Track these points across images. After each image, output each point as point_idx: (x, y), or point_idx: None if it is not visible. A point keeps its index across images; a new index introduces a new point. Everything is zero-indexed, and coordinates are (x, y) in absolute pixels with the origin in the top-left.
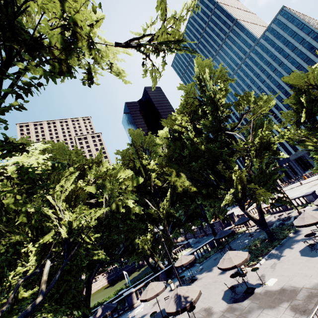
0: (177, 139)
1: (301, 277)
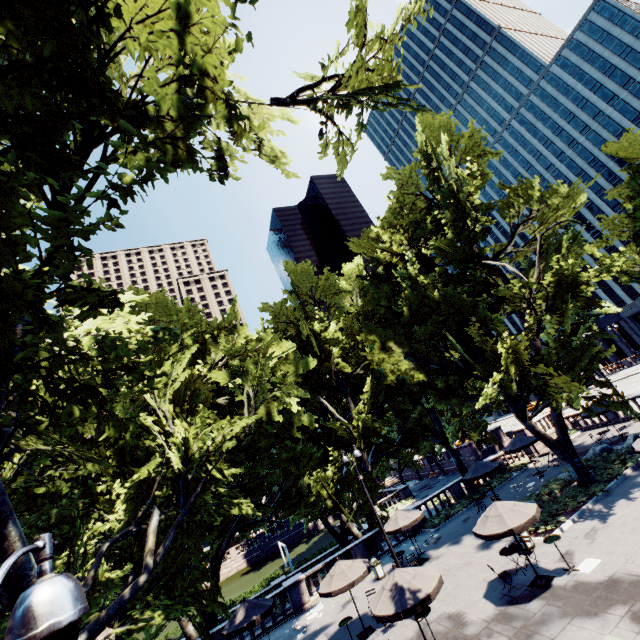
0: (382, 279)
1: None
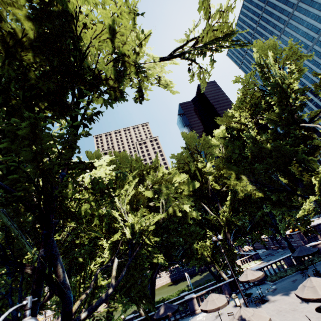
0: (235, 138)
1: None
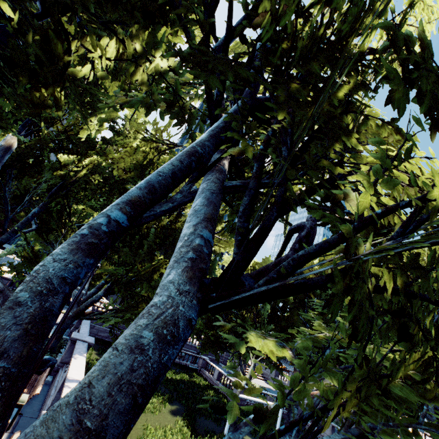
0: None
1: None
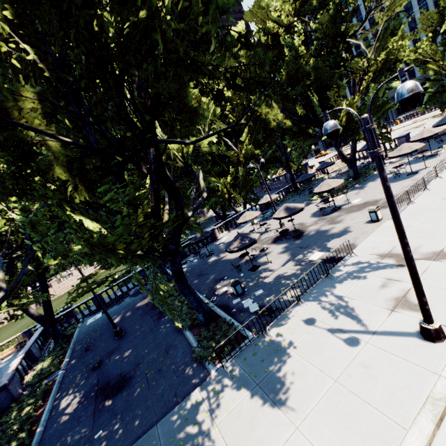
0: (268, 47)
1: (383, 194)
